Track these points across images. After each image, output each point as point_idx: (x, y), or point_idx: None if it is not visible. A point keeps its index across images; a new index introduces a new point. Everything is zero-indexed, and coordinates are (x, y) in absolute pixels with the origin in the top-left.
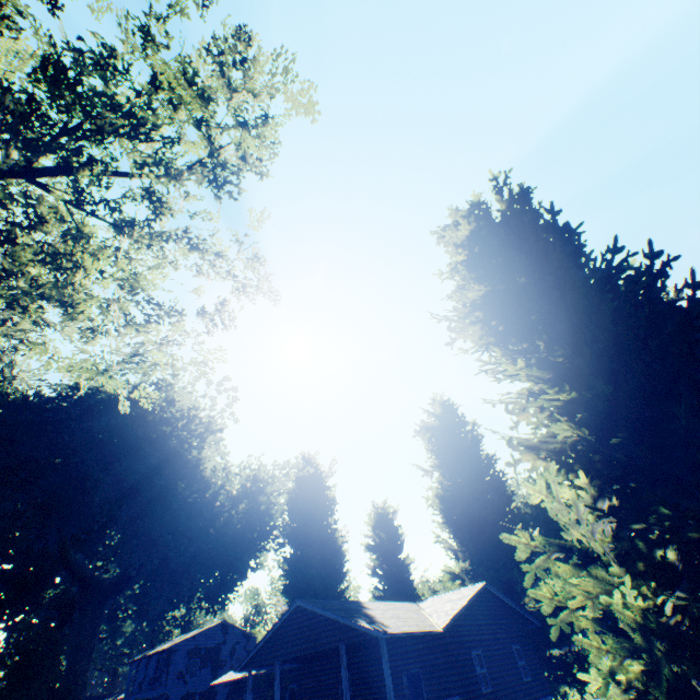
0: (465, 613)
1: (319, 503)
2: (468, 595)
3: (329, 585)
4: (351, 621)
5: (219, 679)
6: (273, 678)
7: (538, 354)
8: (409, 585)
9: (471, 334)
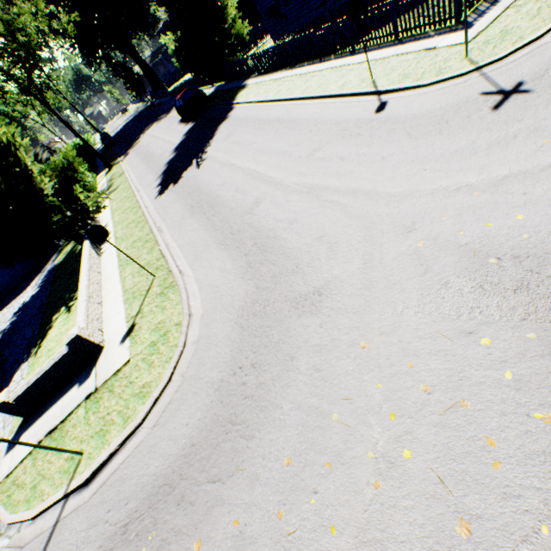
0: None
1: None
2: None
3: None
4: None
5: None
6: None
7: None
8: None
9: None
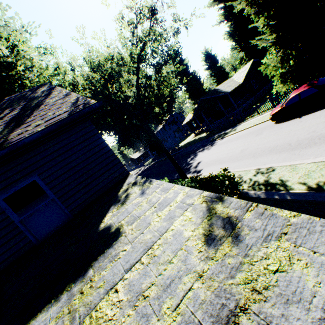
0: (247, 73)
1: (185, 68)
2: (248, 68)
3: (201, 89)
4: (218, 95)
5: (183, 124)
6: (197, 116)
7: (265, 17)
8: (224, 72)
9: (242, 5)
